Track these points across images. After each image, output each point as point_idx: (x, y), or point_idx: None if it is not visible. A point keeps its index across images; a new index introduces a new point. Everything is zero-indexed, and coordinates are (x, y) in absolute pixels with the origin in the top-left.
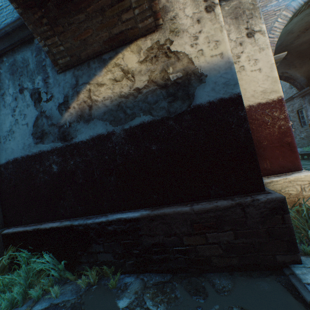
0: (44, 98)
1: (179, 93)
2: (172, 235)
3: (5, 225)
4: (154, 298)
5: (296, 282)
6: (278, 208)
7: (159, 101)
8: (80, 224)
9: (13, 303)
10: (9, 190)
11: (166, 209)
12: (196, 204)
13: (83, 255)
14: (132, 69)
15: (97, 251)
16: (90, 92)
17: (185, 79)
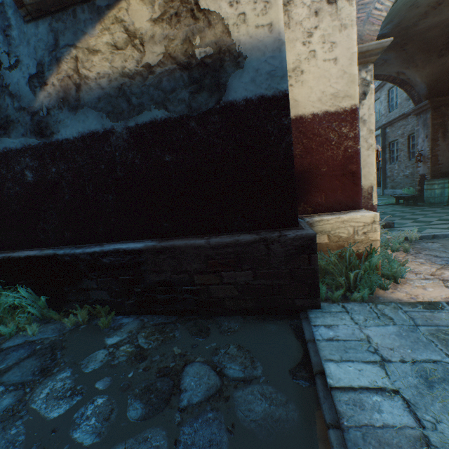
0: (5, 63)
1: (207, 81)
2: (181, 272)
3: None
4: (149, 337)
5: (306, 324)
6: (307, 246)
7: (177, 90)
8: (66, 254)
9: None
10: None
11: (177, 241)
12: (214, 237)
13: (71, 293)
14: (141, 30)
15: (89, 287)
16: (78, 62)
17: (216, 59)
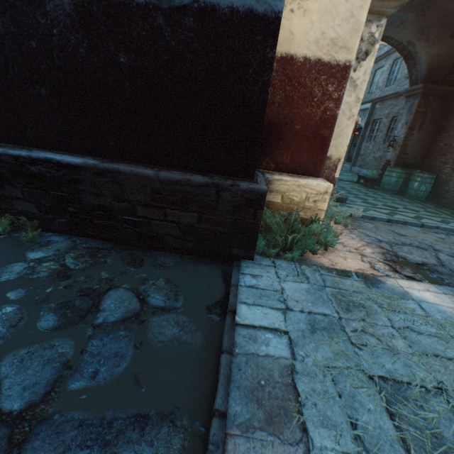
0: None
1: None
2: (124, 200)
3: None
4: (78, 258)
5: (235, 271)
6: (256, 201)
7: None
8: None
9: None
10: None
11: (123, 166)
12: (165, 171)
13: None
14: None
15: (12, 196)
16: None
17: None
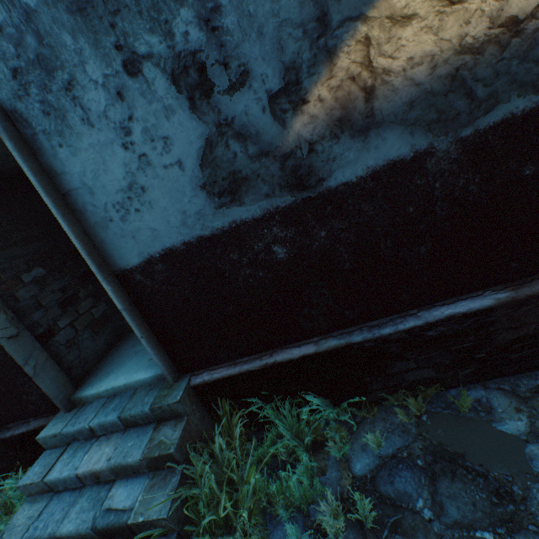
0: (216, 82)
1: None
2: None
3: (181, 372)
4: None
5: None
6: None
7: None
8: (367, 339)
9: (314, 474)
10: (172, 313)
11: None
12: None
13: (374, 382)
14: None
15: (402, 370)
16: (369, 48)
17: None
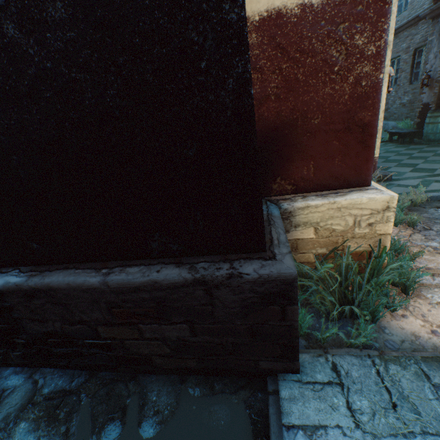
0: None
1: None
2: (76, 322)
3: None
4: (28, 435)
5: (274, 415)
6: (279, 294)
7: None
8: None
9: None
10: None
11: (55, 278)
12: (118, 271)
13: None
14: None
15: None
16: None
17: None
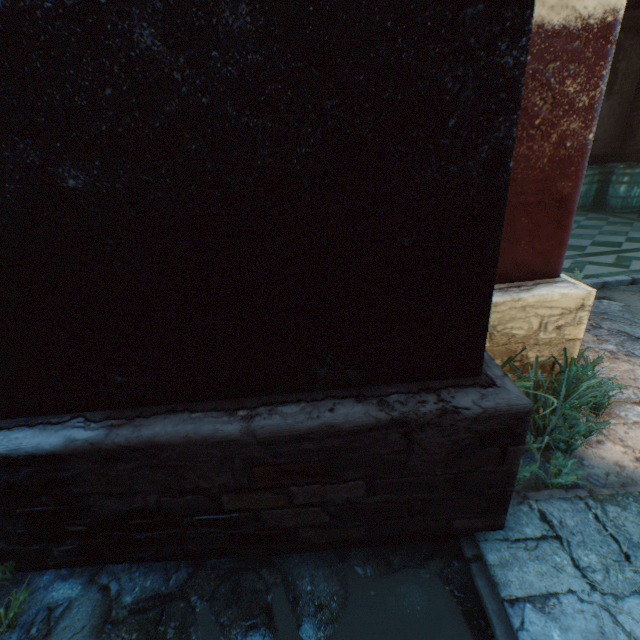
0: None
1: None
2: (186, 492)
3: None
4: None
5: (486, 589)
6: (504, 432)
7: None
8: None
9: None
10: None
11: (161, 429)
12: (266, 413)
13: None
14: None
15: None
16: None
17: None
